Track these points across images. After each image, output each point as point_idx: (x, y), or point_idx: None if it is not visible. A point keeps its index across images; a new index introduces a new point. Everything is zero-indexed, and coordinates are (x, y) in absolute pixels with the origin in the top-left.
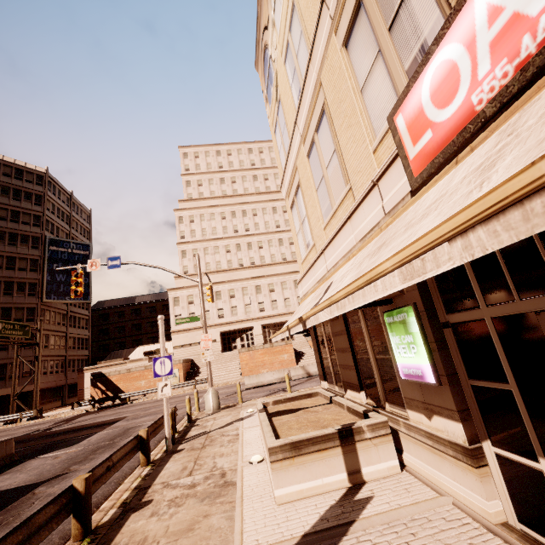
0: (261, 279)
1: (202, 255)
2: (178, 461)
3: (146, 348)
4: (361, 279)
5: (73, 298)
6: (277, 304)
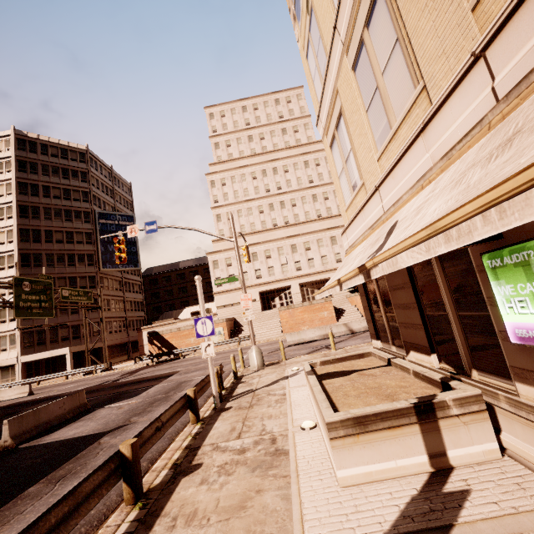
0: (296, 238)
1: (236, 218)
2: (226, 420)
3: (193, 309)
4: None
5: (125, 266)
6: (313, 262)
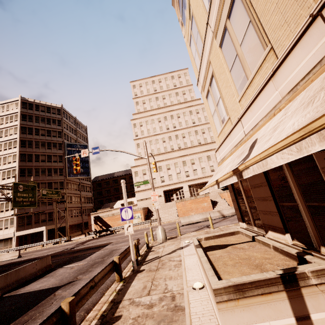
0: (185, 157)
1: (148, 145)
2: (140, 280)
3: (122, 202)
4: None
5: (81, 175)
6: (197, 172)
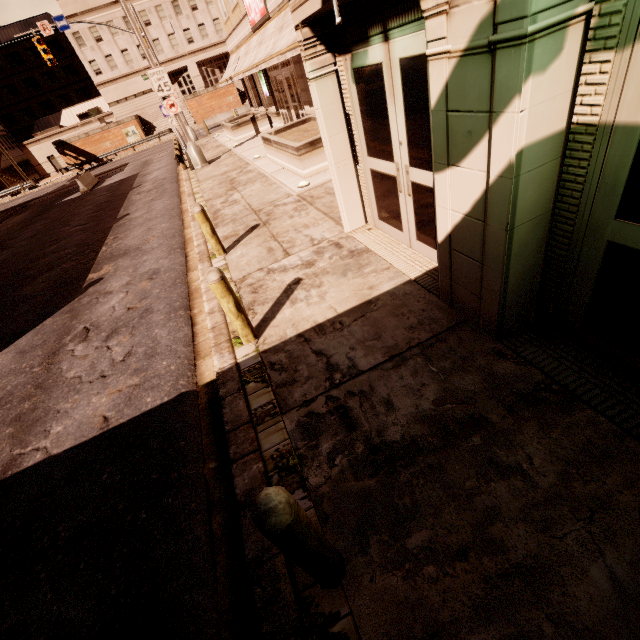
0: None
1: None
2: None
3: (74, 111)
4: (238, 74)
5: None
6: (206, 30)
